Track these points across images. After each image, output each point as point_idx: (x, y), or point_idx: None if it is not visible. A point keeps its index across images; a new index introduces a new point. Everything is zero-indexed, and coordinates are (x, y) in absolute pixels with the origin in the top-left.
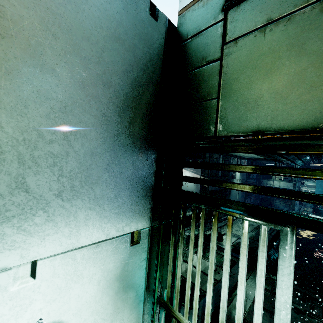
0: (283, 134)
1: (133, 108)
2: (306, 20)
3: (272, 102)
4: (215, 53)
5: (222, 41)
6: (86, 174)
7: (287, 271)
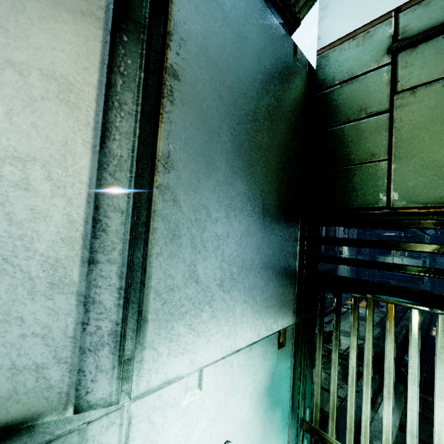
0: None
1: (280, 174)
2: None
3: None
4: (381, 104)
5: (390, 89)
6: (242, 259)
7: None
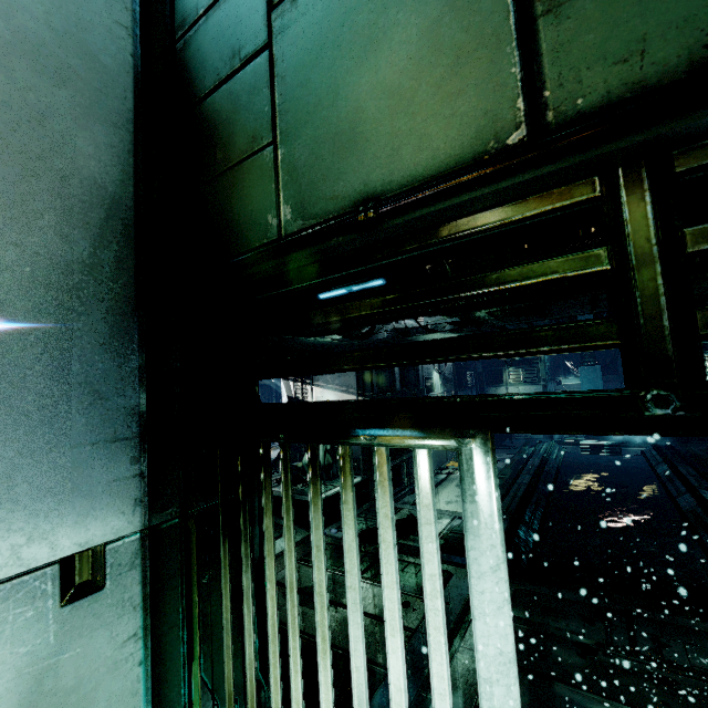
0: (419, 190)
1: (26, 177)
2: None
3: (384, 118)
4: (257, 35)
5: (267, 2)
6: None
7: (491, 561)
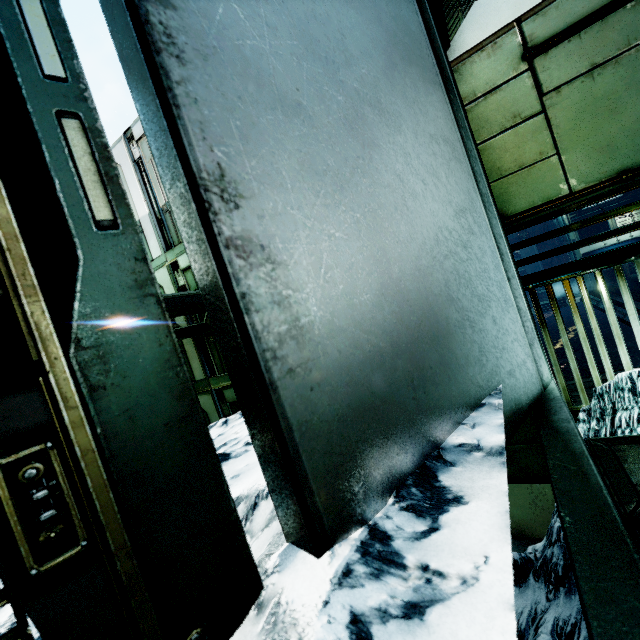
0: None
1: None
2: (635, 62)
3: (628, 140)
4: (533, 107)
5: (537, 93)
6: None
7: None
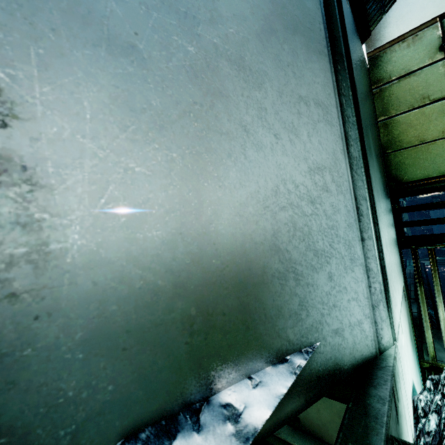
0: None
1: (380, 159)
2: None
3: None
4: (442, 91)
5: None
6: (388, 229)
7: None
